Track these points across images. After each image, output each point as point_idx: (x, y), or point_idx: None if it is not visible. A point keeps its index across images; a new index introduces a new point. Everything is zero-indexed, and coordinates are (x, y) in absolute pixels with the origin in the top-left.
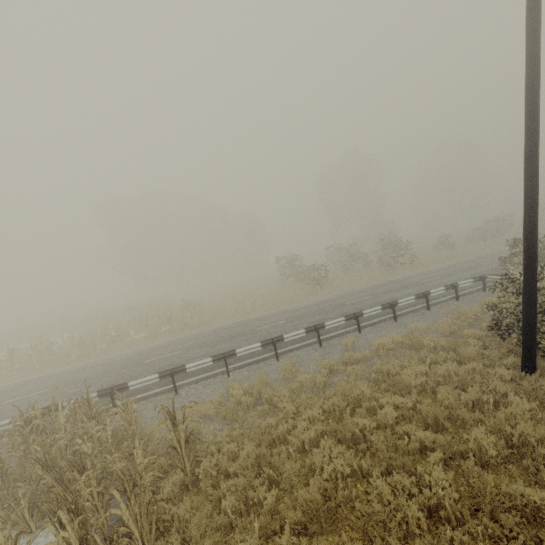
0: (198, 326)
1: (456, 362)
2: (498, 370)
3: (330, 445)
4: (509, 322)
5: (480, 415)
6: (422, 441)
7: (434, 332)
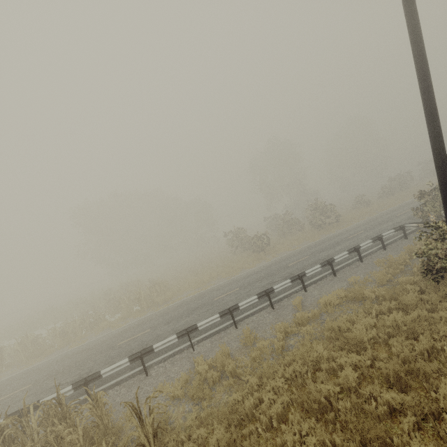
0: (164, 302)
1: (401, 311)
2: (443, 315)
3: (299, 419)
4: (440, 266)
5: (439, 366)
6: (389, 403)
7: (372, 282)
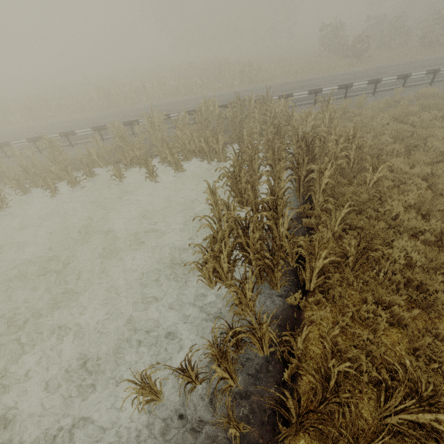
0: (261, 82)
1: None
2: None
3: (395, 125)
4: None
5: None
6: (442, 127)
7: None
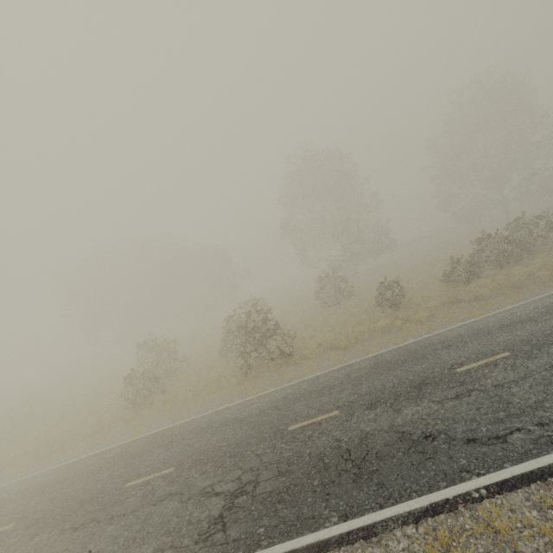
0: None
1: None
2: None
3: None
4: None
5: None
6: None
7: None
